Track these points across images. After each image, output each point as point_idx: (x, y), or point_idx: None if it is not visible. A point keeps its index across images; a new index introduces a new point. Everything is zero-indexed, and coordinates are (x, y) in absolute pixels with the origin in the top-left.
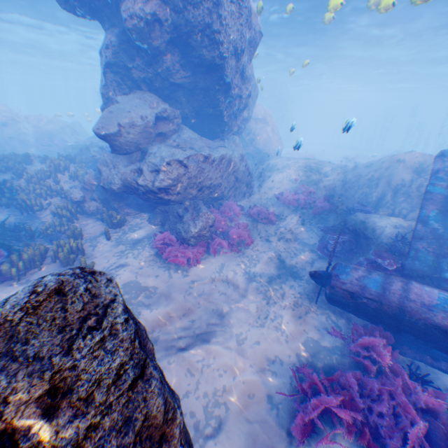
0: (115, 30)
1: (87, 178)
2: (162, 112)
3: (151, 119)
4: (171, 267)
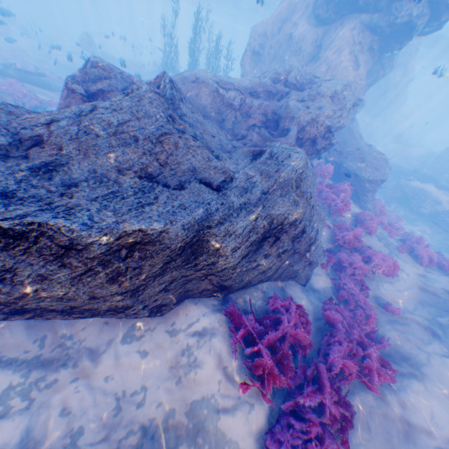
0: None
1: None
2: None
3: None
4: None
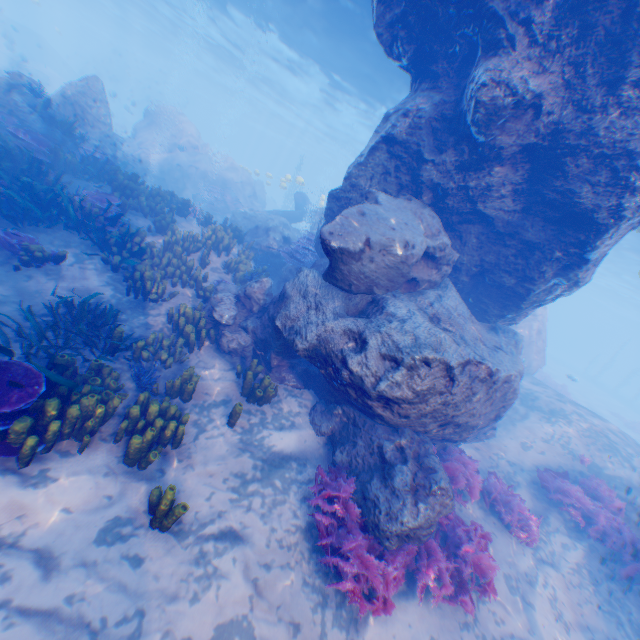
0: (435, 95)
1: (253, 288)
2: (436, 248)
3: (418, 253)
4: (330, 603)
